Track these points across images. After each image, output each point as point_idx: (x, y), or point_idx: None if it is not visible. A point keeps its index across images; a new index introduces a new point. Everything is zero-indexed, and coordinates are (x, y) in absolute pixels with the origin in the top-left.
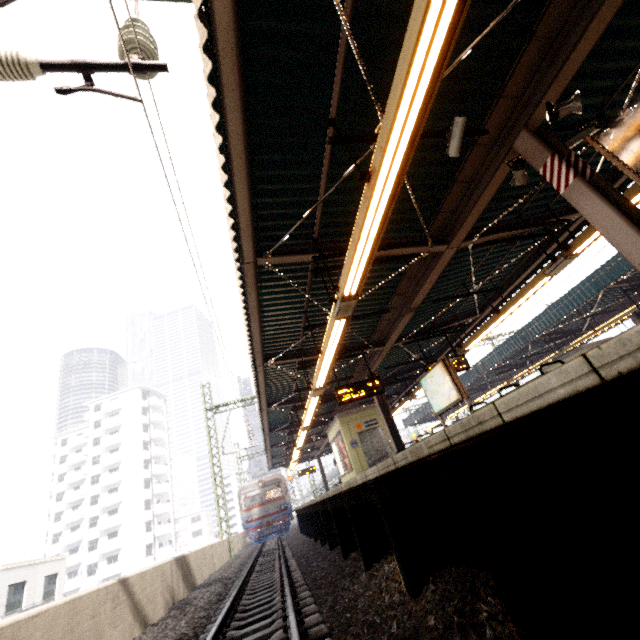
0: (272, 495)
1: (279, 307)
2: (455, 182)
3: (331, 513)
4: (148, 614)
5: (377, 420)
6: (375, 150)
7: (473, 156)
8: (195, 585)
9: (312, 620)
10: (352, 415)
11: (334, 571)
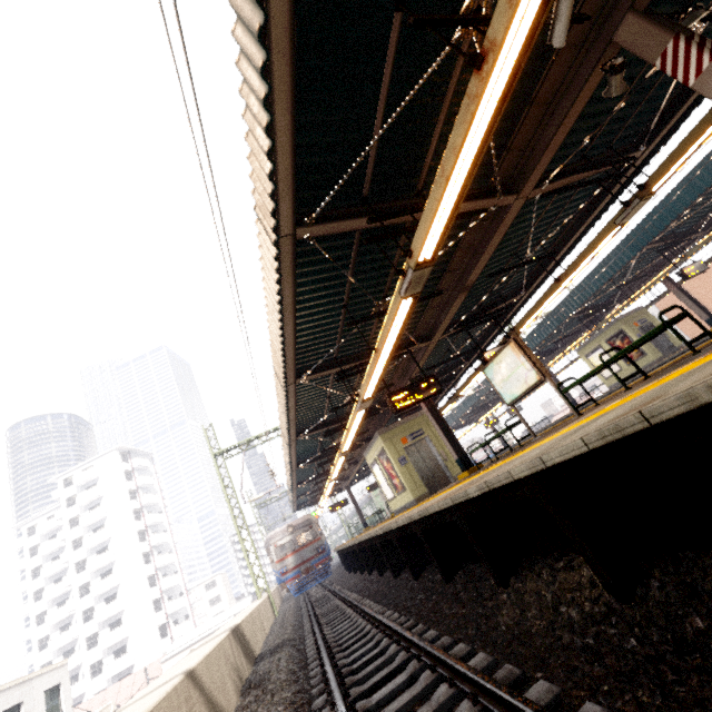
0: (304, 539)
1: (314, 303)
2: (532, 104)
3: (421, 536)
4: (223, 706)
5: (423, 430)
6: (496, 11)
7: (557, 64)
8: (254, 657)
9: (480, 662)
10: (394, 429)
11: (443, 600)
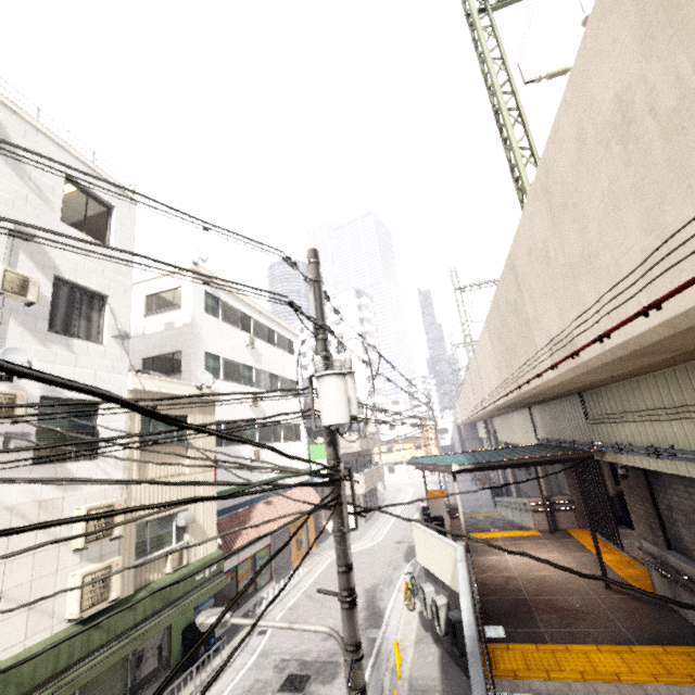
0: None
1: None
2: None
3: None
4: None
5: None
6: None
7: None
8: None
9: None
10: None
11: None
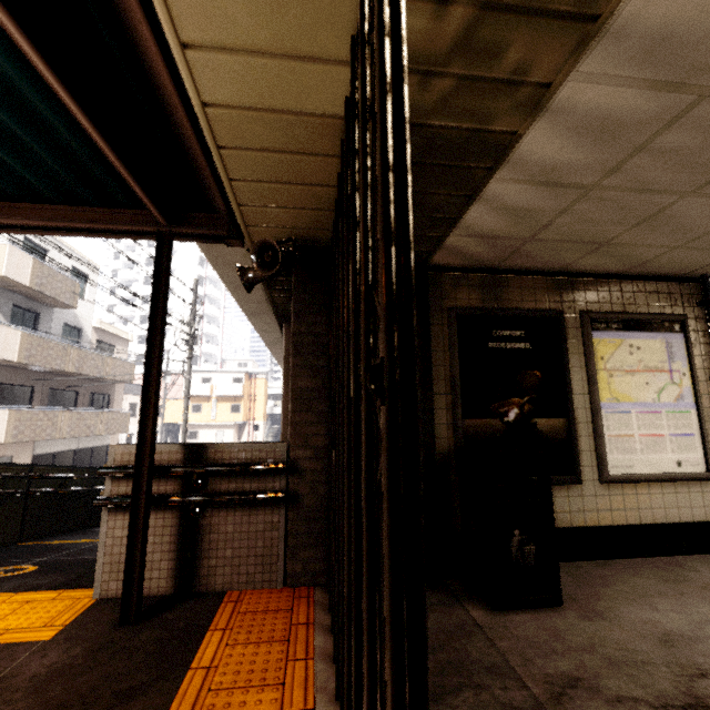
0: None
1: None
2: None
3: None
4: None
5: None
6: None
7: None
8: None
9: None
10: None
11: None
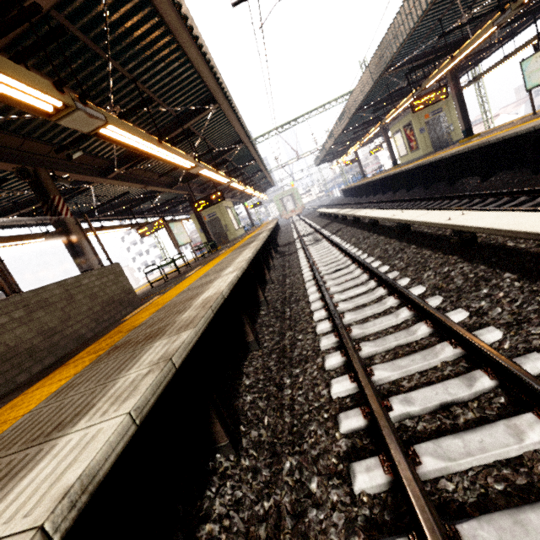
0: None
1: None
2: None
3: None
4: None
5: (216, 213)
6: None
7: None
8: None
9: None
10: None
11: None
